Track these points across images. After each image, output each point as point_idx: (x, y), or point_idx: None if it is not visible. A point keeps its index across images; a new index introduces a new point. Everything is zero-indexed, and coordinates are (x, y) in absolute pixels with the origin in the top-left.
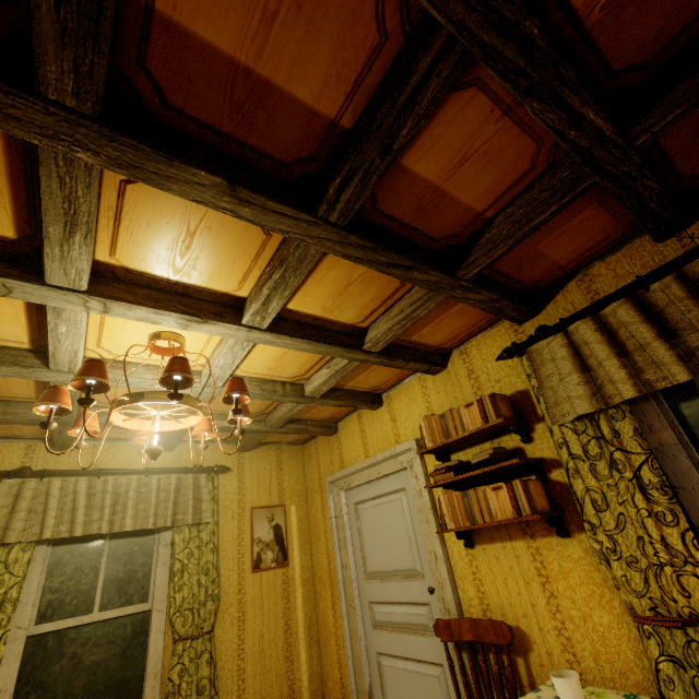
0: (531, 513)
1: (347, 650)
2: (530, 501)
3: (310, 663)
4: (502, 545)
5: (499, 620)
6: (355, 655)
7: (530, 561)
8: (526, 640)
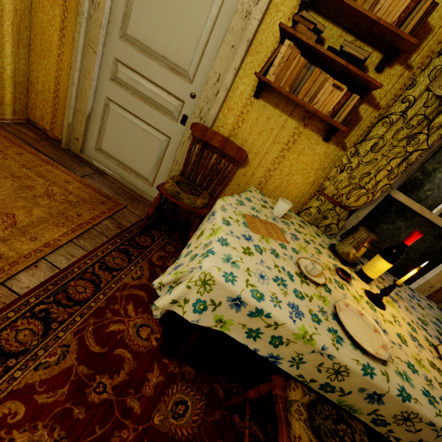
0: (340, 123)
1: (74, 79)
2: (348, 116)
3: (16, 60)
4: (280, 114)
5: (244, 149)
6: (81, 87)
7: (288, 135)
8: (246, 163)
